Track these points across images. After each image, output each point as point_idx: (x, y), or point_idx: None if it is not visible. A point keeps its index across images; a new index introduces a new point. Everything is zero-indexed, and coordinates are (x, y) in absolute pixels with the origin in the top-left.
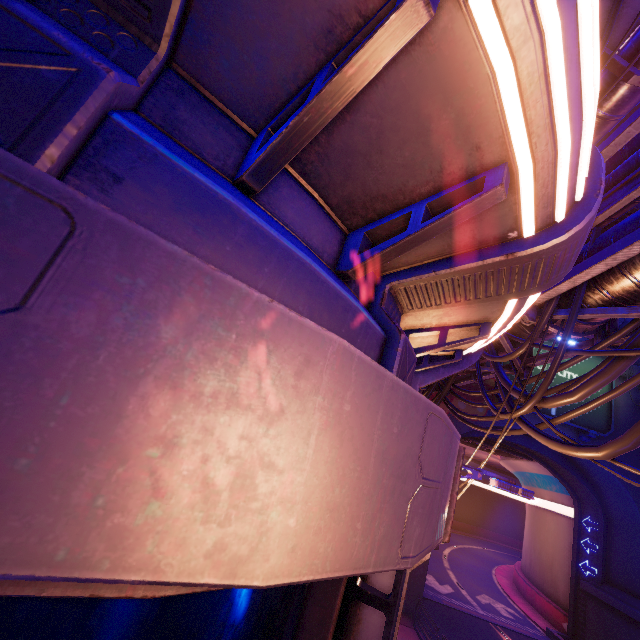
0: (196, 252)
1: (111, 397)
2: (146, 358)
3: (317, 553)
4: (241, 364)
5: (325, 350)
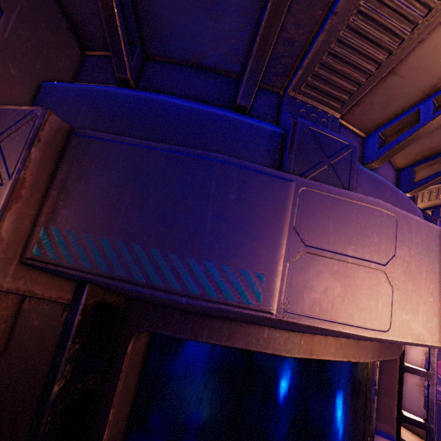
0: None
1: (417, 281)
2: (421, 264)
3: None
4: None
5: None
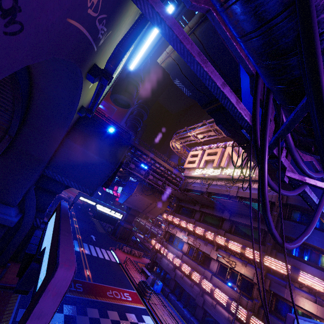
0: (298, 293)
1: (298, 300)
2: (299, 299)
3: (308, 309)
4: (302, 300)
5: (306, 300)
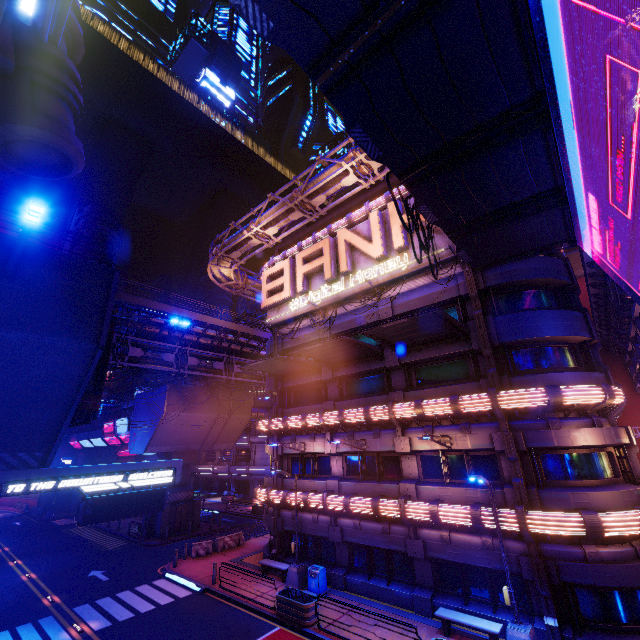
0: (569, 426)
1: (575, 437)
2: (575, 435)
3: (594, 443)
4: (580, 433)
5: (584, 430)
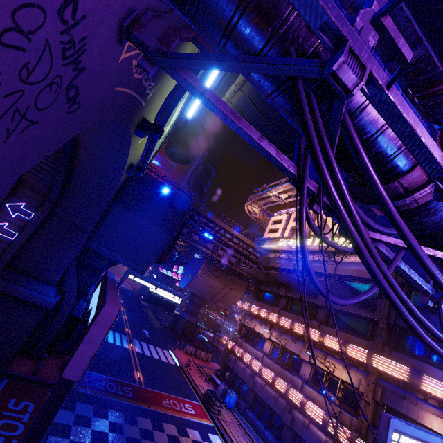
0: (423, 407)
1: (422, 417)
2: (423, 415)
3: (438, 430)
4: (428, 416)
5: (434, 416)
